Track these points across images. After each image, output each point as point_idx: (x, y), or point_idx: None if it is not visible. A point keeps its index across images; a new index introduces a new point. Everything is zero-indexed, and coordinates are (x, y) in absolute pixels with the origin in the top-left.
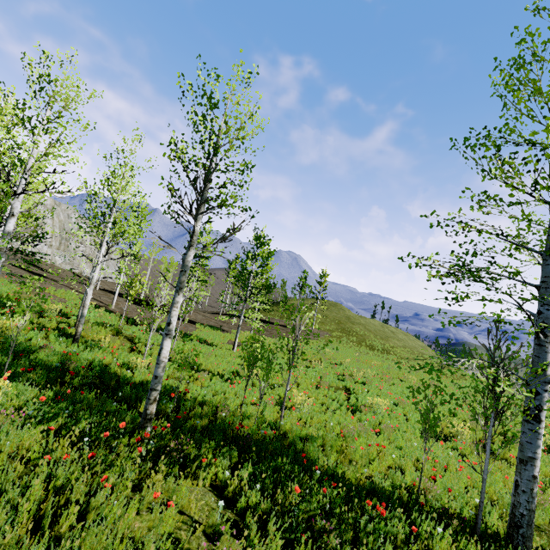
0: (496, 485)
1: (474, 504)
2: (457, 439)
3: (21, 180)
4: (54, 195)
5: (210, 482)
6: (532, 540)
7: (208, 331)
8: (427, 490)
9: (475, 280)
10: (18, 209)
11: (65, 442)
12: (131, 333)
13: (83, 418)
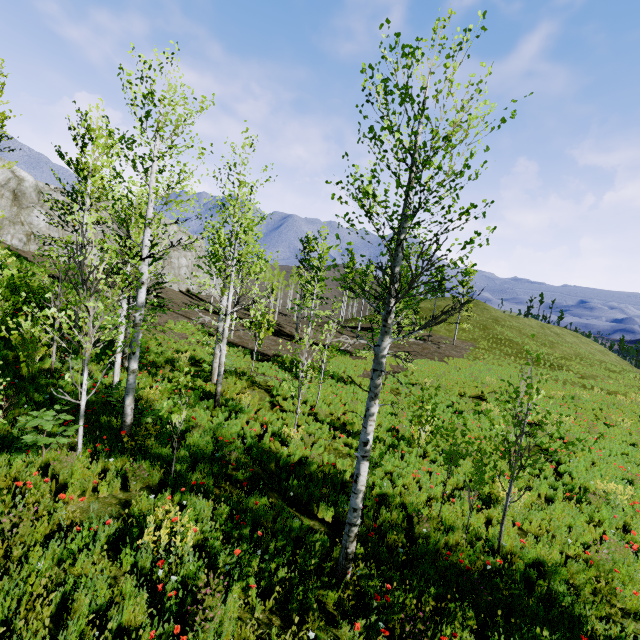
0: None
1: None
2: None
3: (144, 239)
4: (179, 249)
5: None
6: None
7: (336, 358)
8: None
9: None
10: (146, 274)
11: (270, 603)
12: (262, 376)
13: (276, 556)
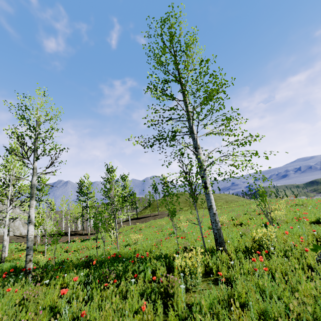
0: (230, 235)
1: (213, 245)
2: (224, 225)
3: None
4: None
5: (60, 286)
6: (224, 243)
7: (103, 234)
8: (185, 246)
9: (157, 139)
10: None
11: None
12: None
13: None
